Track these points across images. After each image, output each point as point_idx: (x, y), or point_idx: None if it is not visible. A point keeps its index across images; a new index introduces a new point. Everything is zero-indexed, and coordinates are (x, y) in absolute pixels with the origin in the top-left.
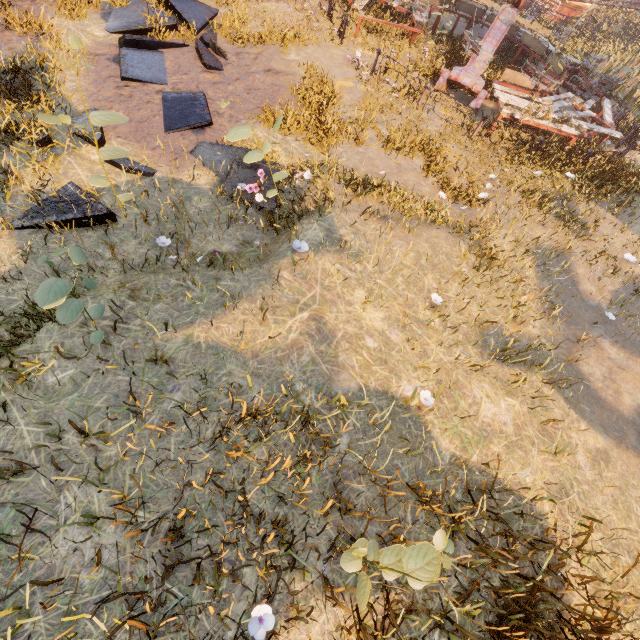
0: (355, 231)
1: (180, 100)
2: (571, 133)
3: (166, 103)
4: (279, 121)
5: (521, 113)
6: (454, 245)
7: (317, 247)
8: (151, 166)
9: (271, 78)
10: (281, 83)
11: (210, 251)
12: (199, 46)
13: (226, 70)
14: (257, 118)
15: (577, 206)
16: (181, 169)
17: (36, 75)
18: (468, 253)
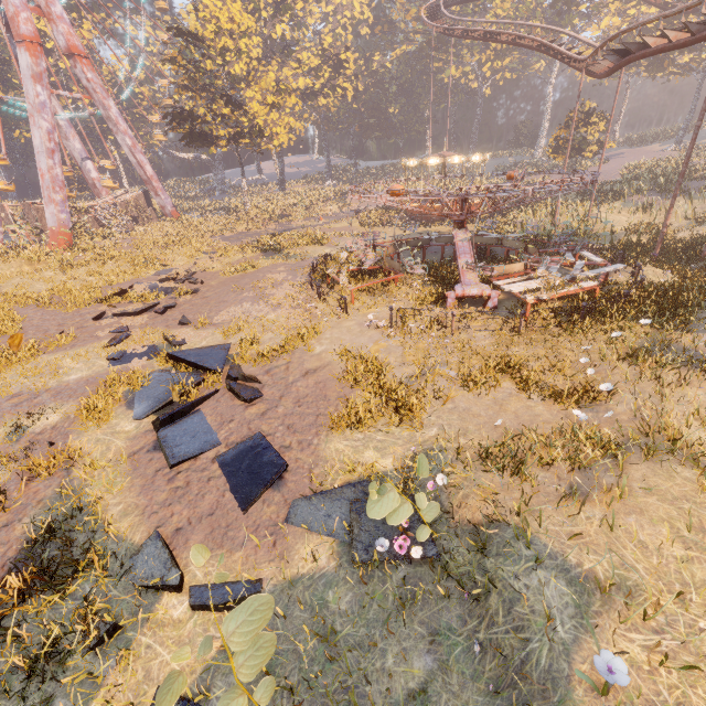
0: (579, 542)
1: (241, 456)
2: (592, 285)
3: (228, 468)
4: (424, 463)
5: (543, 293)
6: (670, 475)
7: (582, 618)
8: (253, 578)
9: (312, 378)
10: (323, 378)
11: (403, 693)
12: (232, 386)
13: (265, 393)
14: (326, 429)
15: (680, 343)
16: (288, 556)
17: (74, 521)
18: (704, 480)
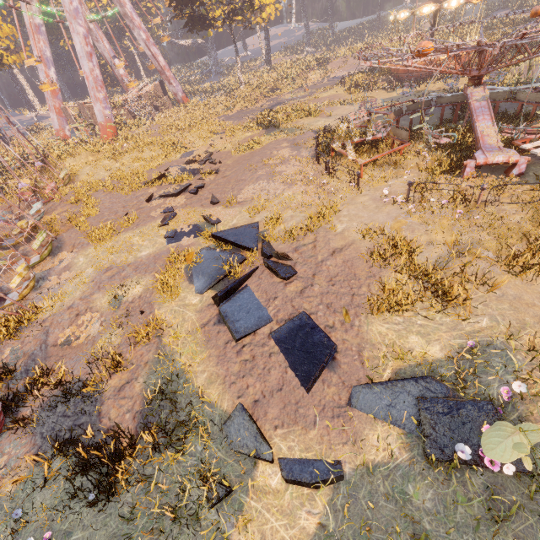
0: None
1: (292, 334)
2: None
3: (284, 345)
4: None
5: None
6: None
7: None
8: (333, 460)
9: (339, 257)
10: (349, 256)
11: None
12: (269, 264)
13: (298, 271)
14: (364, 310)
15: None
16: (359, 440)
17: (174, 384)
18: None
